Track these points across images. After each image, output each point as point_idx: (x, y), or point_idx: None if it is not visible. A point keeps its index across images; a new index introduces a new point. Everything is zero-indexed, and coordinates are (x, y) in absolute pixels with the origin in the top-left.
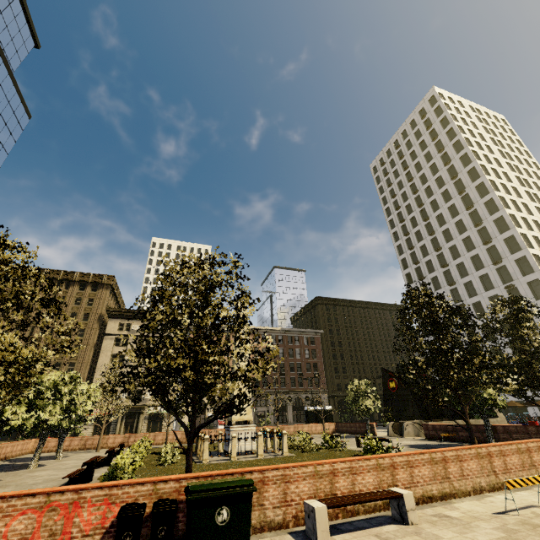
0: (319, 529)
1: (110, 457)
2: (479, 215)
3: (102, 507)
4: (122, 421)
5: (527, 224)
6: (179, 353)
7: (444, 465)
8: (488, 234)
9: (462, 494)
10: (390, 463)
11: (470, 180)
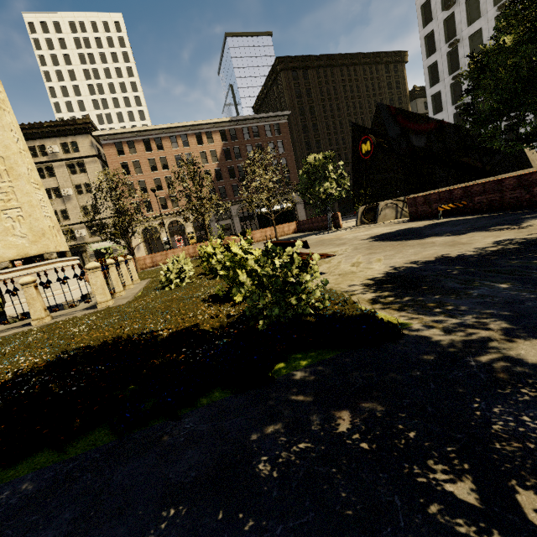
0: None
1: None
2: None
3: None
4: None
5: None
6: None
7: None
8: None
9: None
10: None
11: None
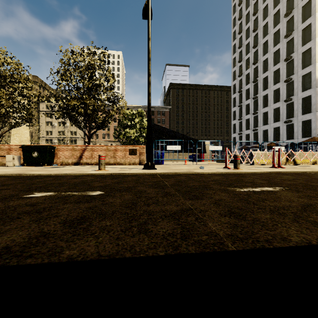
0: None
1: None
2: None
3: None
4: None
5: None
6: None
7: None
8: (293, 4)
9: None
10: None
11: None
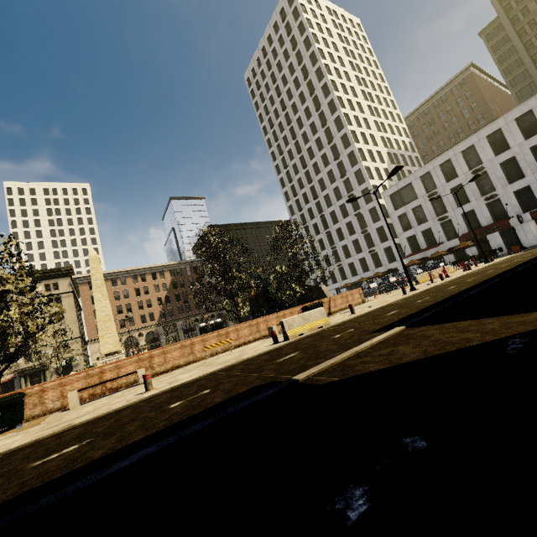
0: (70, 403)
1: None
2: (331, 132)
3: None
4: (27, 382)
5: (365, 139)
6: None
7: (191, 347)
8: (337, 151)
9: (202, 359)
10: (149, 356)
11: (324, 97)
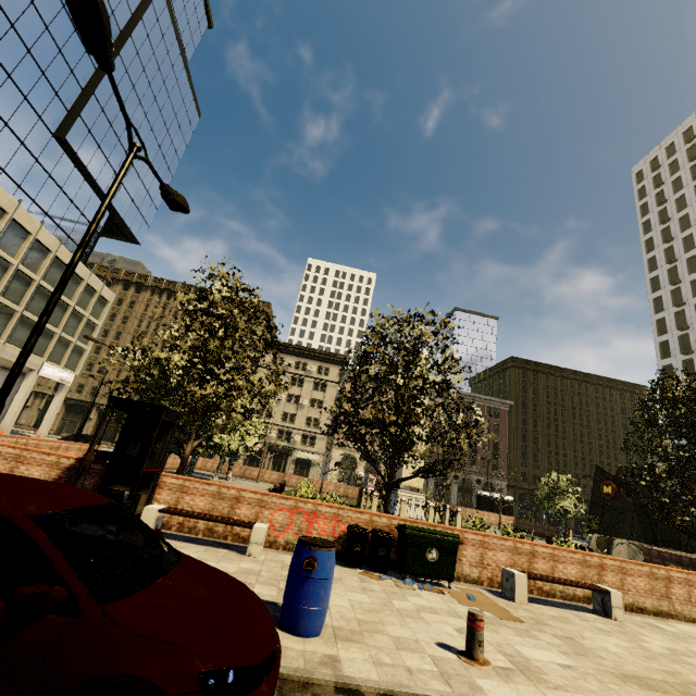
0: (517, 592)
1: (280, 490)
2: None
3: (332, 522)
4: (271, 459)
5: None
6: (390, 411)
7: (666, 583)
8: None
9: (684, 618)
10: (598, 563)
11: None
